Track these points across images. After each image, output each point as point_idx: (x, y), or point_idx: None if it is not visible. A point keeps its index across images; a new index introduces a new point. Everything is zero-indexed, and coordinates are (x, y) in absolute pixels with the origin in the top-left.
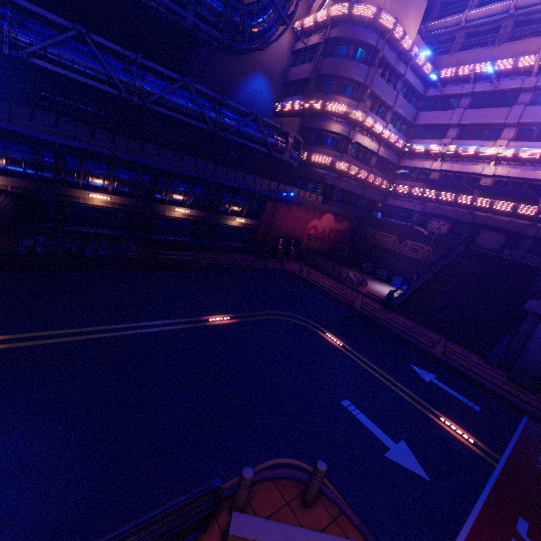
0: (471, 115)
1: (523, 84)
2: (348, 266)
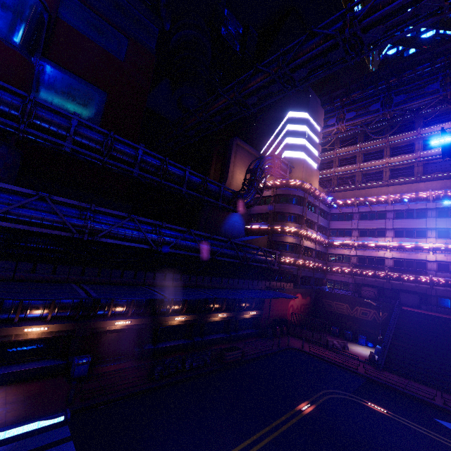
0: (363, 223)
1: (386, 209)
2: (320, 332)
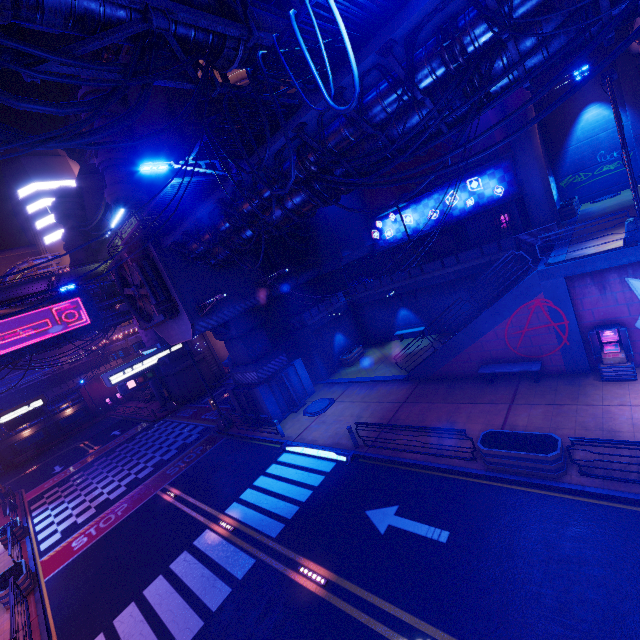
0: None
1: None
2: None
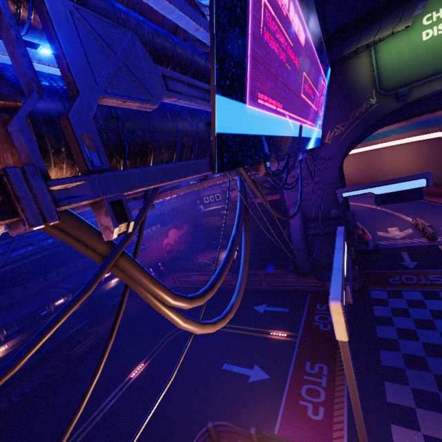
0: None
1: None
2: (204, 250)
